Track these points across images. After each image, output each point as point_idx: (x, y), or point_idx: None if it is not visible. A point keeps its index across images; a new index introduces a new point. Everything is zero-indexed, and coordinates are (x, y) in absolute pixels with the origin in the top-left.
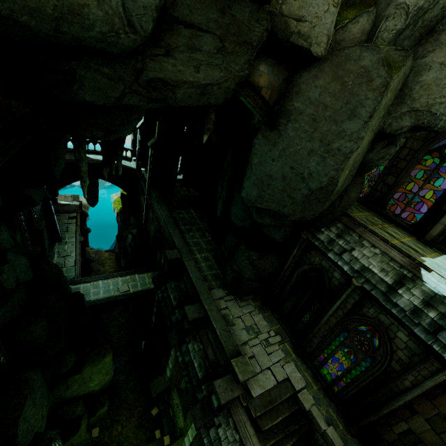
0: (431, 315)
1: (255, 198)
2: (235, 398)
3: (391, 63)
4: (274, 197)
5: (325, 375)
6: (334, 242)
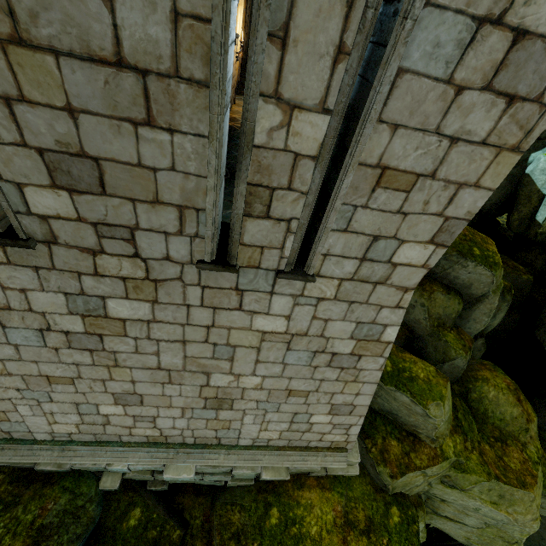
0: None
1: None
2: None
3: None
4: None
5: None
6: None
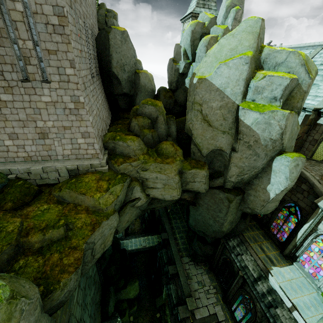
0: (269, 298)
1: (194, 225)
2: (188, 317)
3: (230, 198)
4: (201, 227)
5: (237, 316)
6: (235, 248)
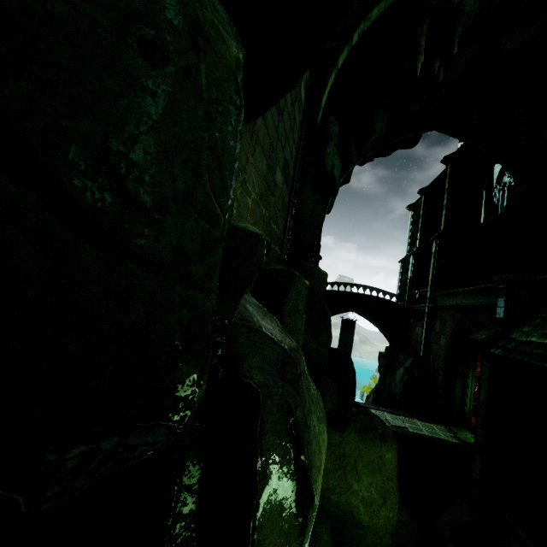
0: None
1: None
2: None
3: None
4: None
5: None
6: None
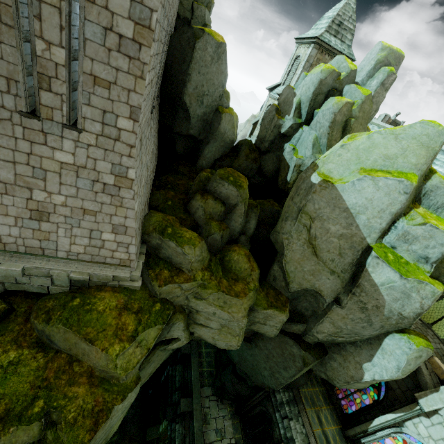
0: None
1: (237, 361)
2: None
3: (306, 359)
4: (247, 368)
5: None
6: (283, 406)
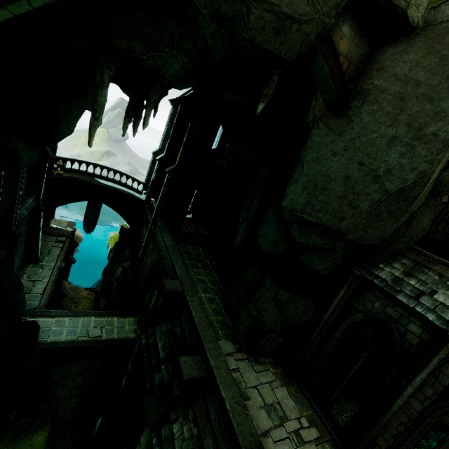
0: None
1: (302, 206)
2: None
3: None
4: (329, 206)
5: None
6: (403, 282)
